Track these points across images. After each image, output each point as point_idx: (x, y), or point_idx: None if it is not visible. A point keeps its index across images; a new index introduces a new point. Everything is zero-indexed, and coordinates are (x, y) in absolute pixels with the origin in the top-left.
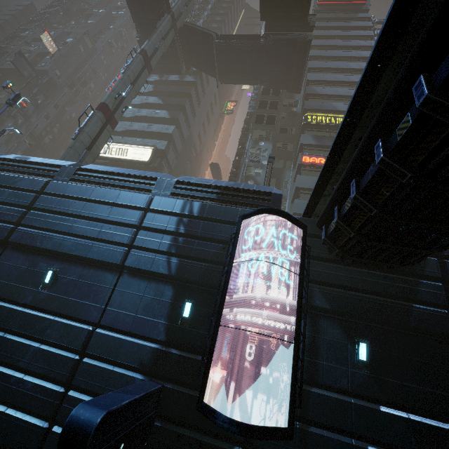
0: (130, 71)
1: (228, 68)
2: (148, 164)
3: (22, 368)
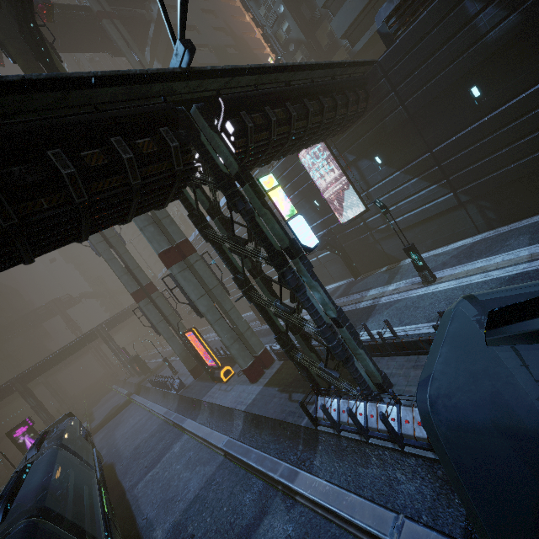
0: None
1: None
2: None
3: None
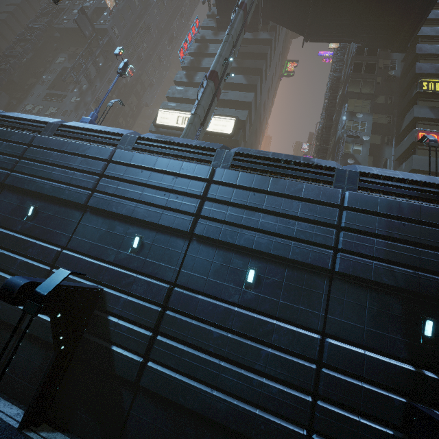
0: (234, 31)
1: (321, 22)
2: (230, 137)
3: (258, 371)
